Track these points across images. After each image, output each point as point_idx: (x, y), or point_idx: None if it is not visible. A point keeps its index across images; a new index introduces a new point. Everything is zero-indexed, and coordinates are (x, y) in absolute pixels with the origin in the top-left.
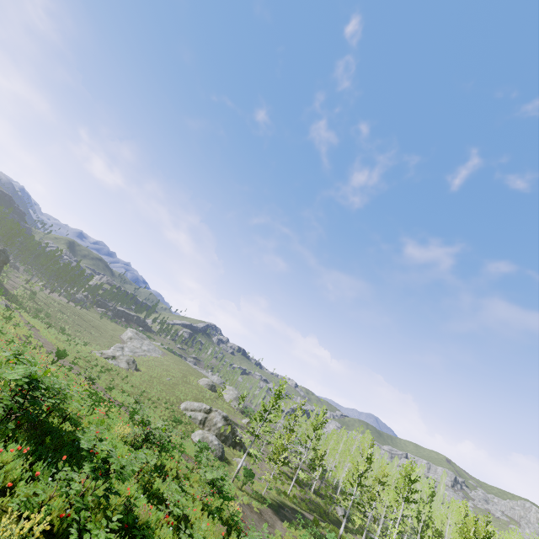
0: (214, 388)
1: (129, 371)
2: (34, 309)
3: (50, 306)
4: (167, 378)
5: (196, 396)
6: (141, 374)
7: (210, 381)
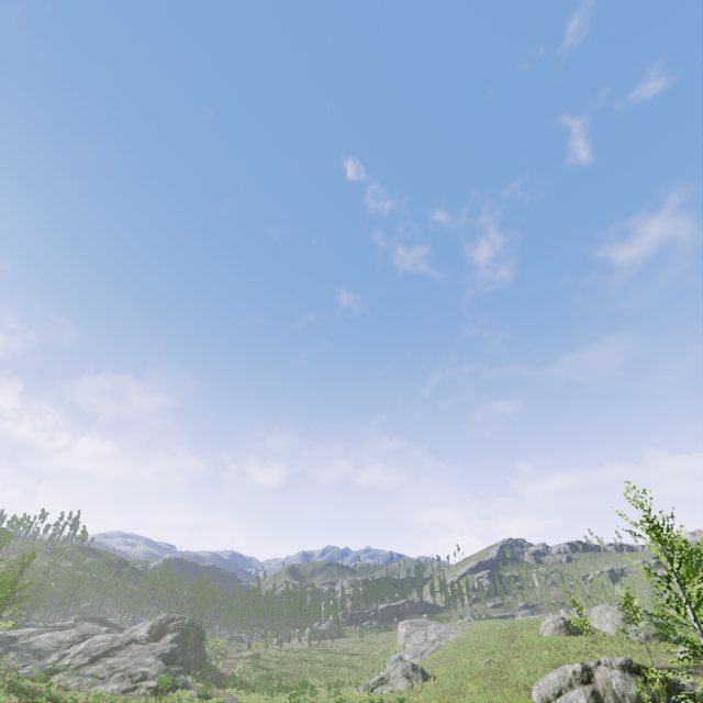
0: (573, 628)
1: (414, 690)
2: (265, 679)
3: (286, 662)
4: (483, 662)
5: (552, 662)
6: (435, 683)
7: (556, 620)
